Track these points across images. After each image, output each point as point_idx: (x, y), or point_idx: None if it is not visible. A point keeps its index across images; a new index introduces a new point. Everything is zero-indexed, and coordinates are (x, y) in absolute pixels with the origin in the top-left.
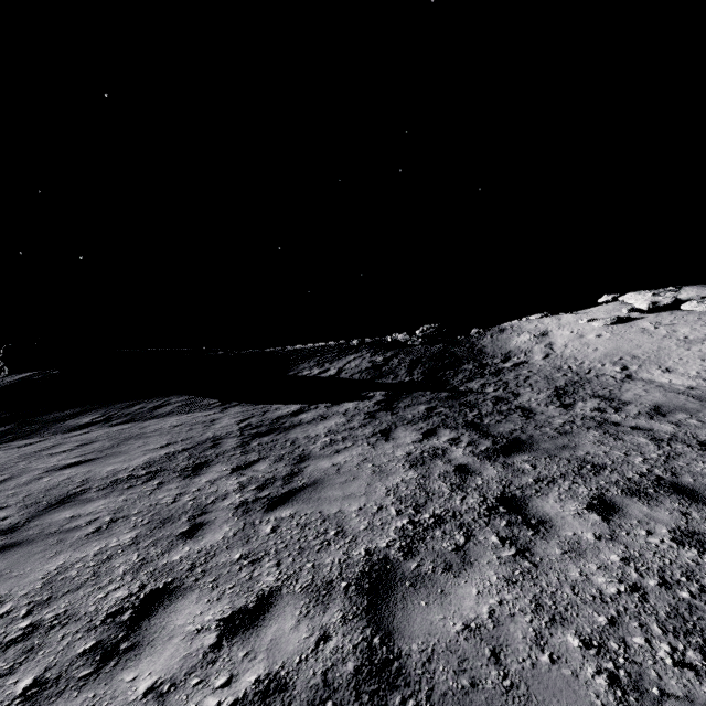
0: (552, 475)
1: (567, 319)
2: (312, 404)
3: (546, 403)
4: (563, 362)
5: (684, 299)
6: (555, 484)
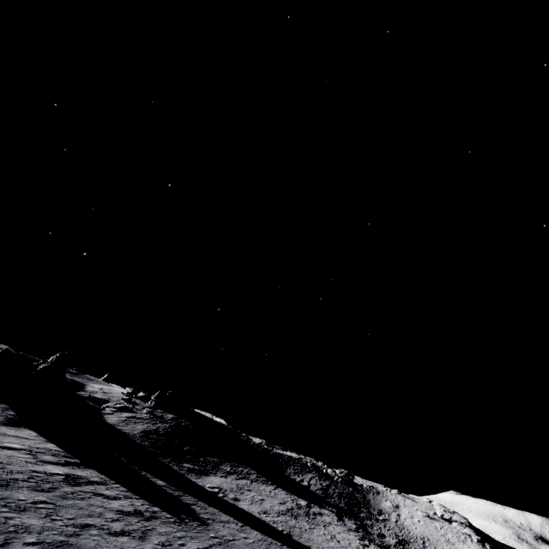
0: None
1: (408, 502)
2: (310, 502)
3: (395, 544)
4: (403, 528)
5: (454, 519)
6: None
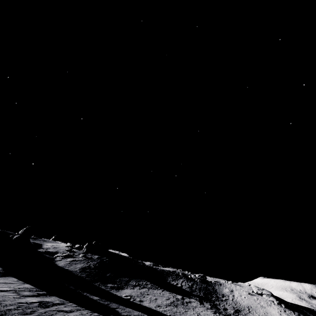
0: None
1: (238, 287)
2: (183, 296)
3: (233, 313)
4: (236, 302)
5: (263, 293)
6: None
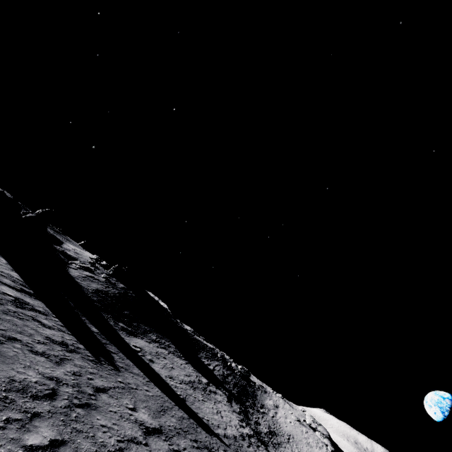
0: (261, 446)
1: (287, 406)
2: (210, 382)
3: (266, 432)
4: (276, 423)
5: (318, 430)
6: (261, 447)
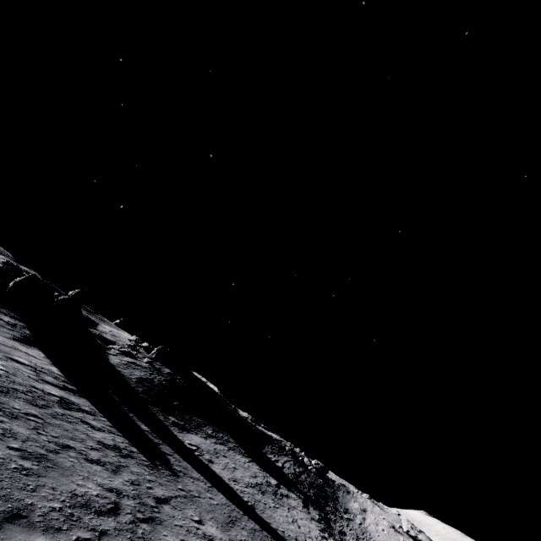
0: None
1: (376, 509)
2: (280, 483)
3: None
4: (365, 531)
5: (419, 538)
6: None
